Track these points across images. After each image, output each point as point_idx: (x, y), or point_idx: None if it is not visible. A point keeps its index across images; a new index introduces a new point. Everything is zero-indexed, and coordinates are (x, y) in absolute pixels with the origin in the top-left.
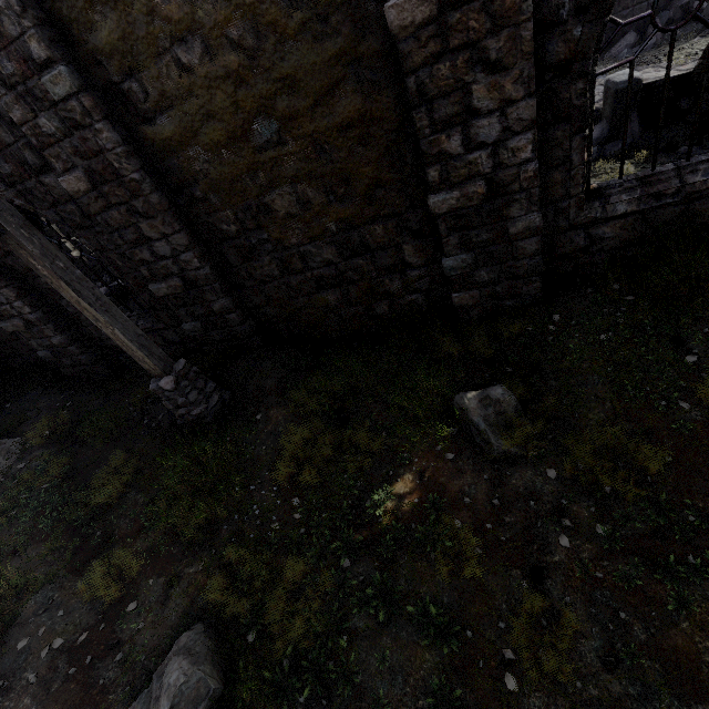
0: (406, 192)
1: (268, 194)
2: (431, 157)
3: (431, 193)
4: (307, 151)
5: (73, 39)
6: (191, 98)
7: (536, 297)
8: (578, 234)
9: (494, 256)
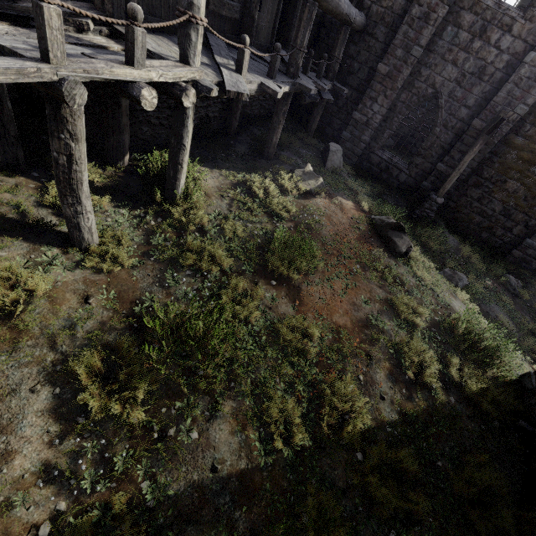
0: None
1: (511, 180)
2: None
3: None
4: None
5: (534, 105)
6: (535, 144)
7: (532, 269)
8: None
9: None
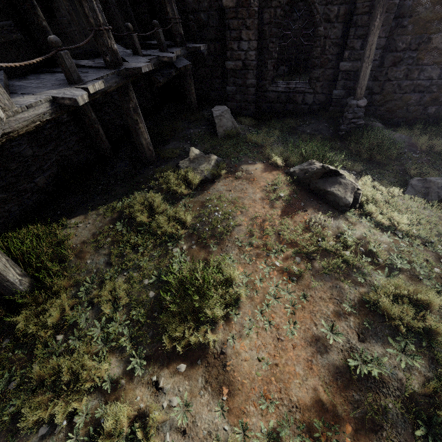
0: None
1: (437, 34)
2: None
3: None
4: None
5: None
6: None
7: None
8: None
9: None
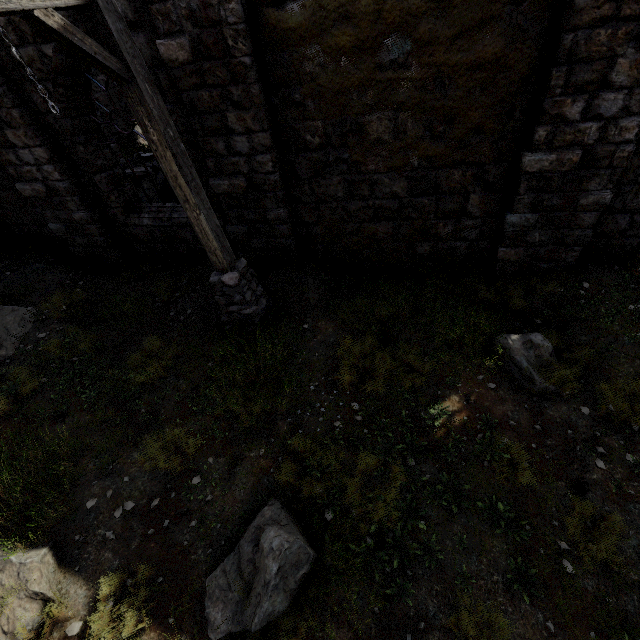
0: (499, 144)
1: (368, 114)
2: (548, 117)
3: (529, 151)
4: (427, 81)
5: None
6: None
7: (569, 265)
8: (624, 217)
9: (554, 221)
